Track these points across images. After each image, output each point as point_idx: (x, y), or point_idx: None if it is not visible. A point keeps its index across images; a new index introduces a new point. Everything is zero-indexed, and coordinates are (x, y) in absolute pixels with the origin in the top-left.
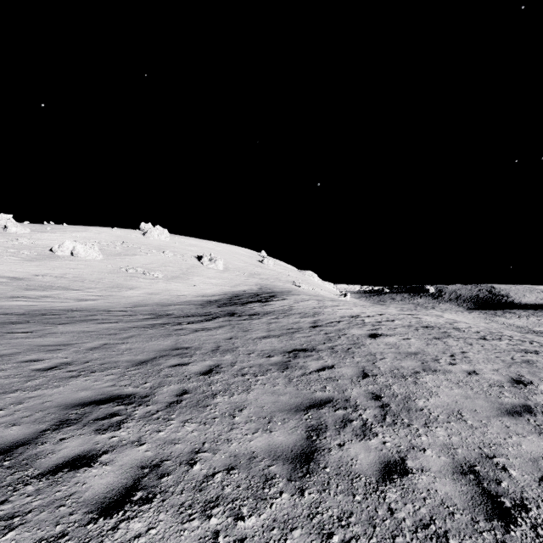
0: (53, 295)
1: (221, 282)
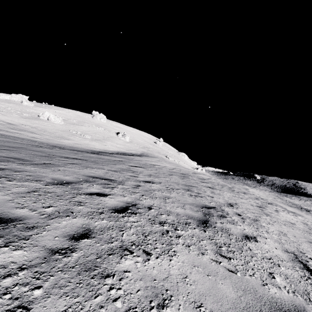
0: (22, 133)
1: (122, 147)
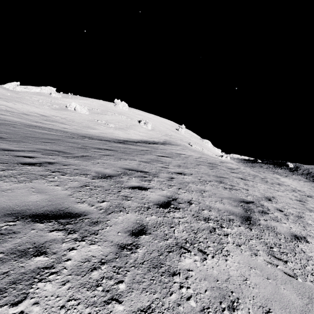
0: (54, 124)
1: (144, 135)
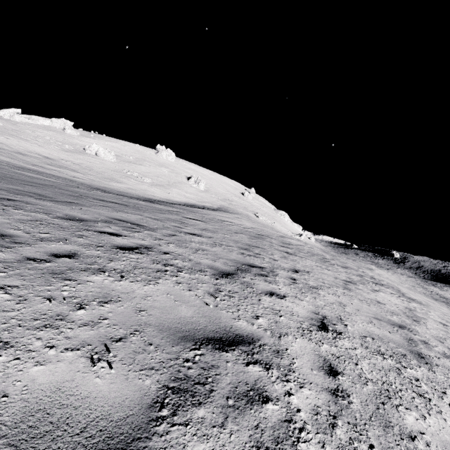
0: (60, 171)
1: (192, 197)
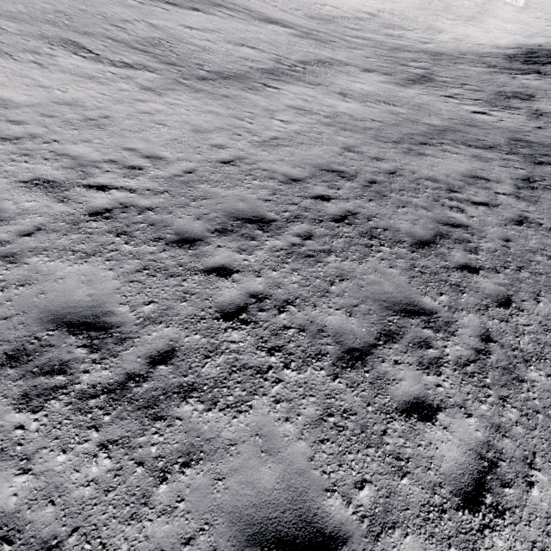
0: (403, 36)
1: (515, 30)
